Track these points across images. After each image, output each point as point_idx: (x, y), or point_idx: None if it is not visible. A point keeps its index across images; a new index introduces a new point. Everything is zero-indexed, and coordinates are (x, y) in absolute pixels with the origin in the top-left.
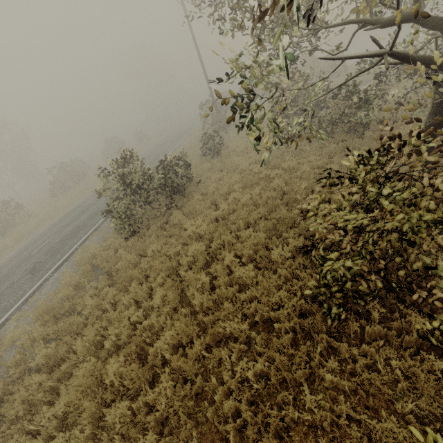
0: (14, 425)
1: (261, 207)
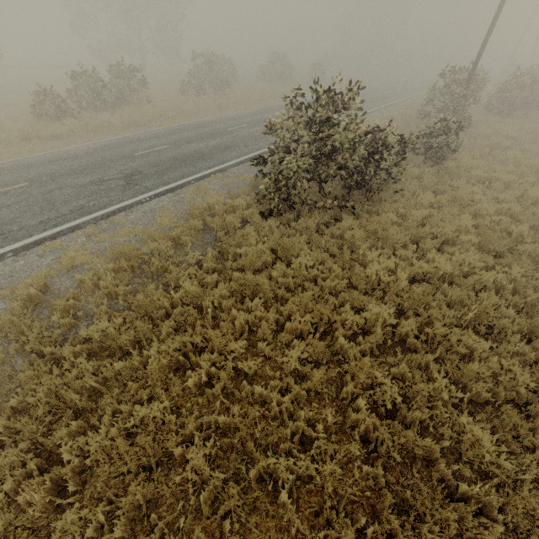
0: (25, 418)
1: (511, 307)
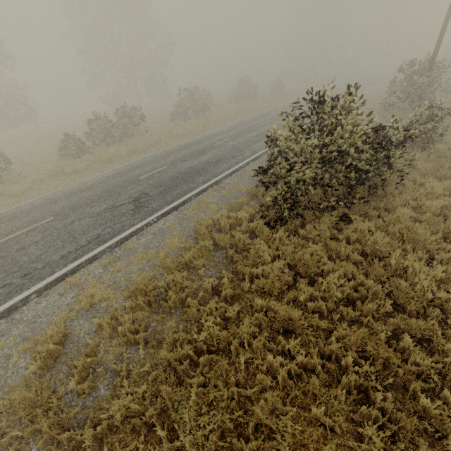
0: None
1: None
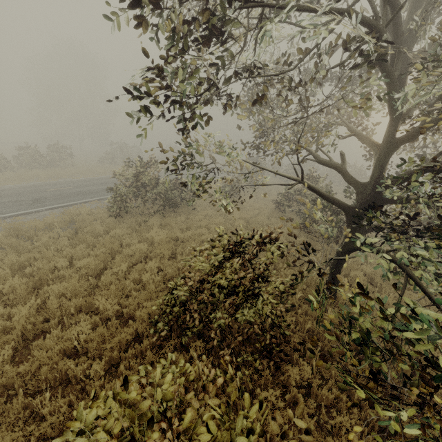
0: None
1: None
